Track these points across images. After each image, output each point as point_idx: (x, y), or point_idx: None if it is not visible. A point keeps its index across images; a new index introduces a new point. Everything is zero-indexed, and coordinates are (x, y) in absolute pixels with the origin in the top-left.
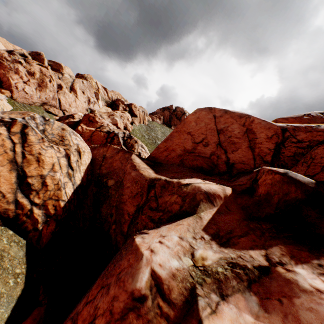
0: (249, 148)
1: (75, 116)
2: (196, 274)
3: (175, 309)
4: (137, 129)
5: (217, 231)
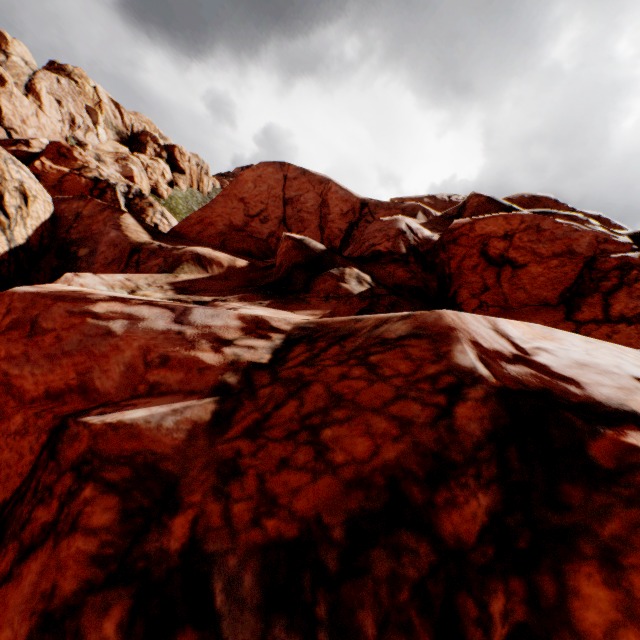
0: (320, 228)
1: (33, 143)
2: None
3: None
4: (181, 197)
5: (188, 287)
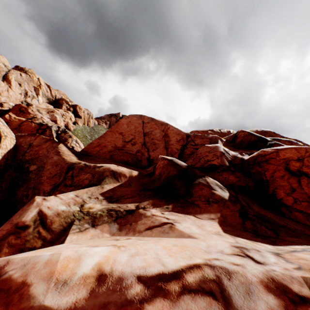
0: (165, 148)
1: (4, 105)
2: (79, 215)
3: (53, 234)
4: (80, 129)
5: (112, 195)
